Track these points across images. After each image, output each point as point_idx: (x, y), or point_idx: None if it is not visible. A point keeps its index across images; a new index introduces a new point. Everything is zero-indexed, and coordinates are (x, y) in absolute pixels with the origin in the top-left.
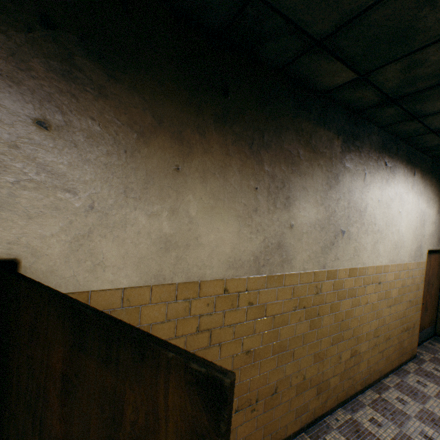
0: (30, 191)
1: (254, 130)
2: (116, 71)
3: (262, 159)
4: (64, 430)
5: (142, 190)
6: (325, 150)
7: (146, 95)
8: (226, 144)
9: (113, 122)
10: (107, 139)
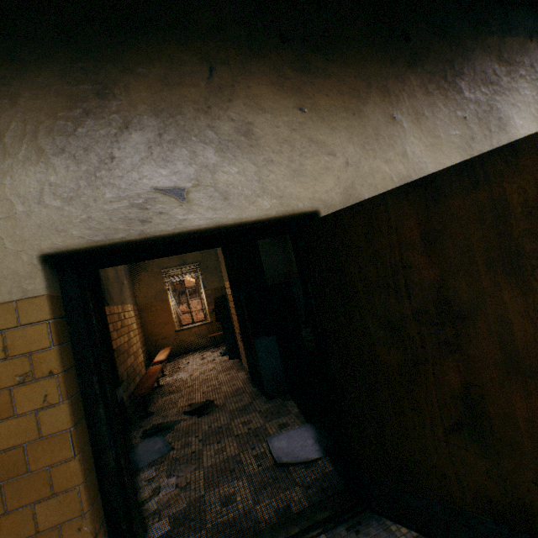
0: (309, 159)
1: (443, 64)
2: (329, 56)
3: (460, 88)
4: (439, 270)
5: (374, 142)
6: (521, 59)
7: (353, 66)
8: (423, 84)
9: (339, 94)
10: (340, 109)
